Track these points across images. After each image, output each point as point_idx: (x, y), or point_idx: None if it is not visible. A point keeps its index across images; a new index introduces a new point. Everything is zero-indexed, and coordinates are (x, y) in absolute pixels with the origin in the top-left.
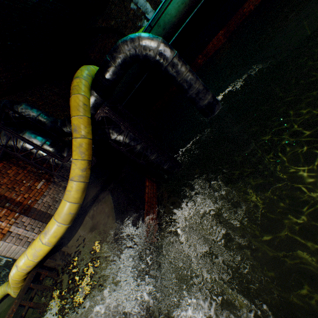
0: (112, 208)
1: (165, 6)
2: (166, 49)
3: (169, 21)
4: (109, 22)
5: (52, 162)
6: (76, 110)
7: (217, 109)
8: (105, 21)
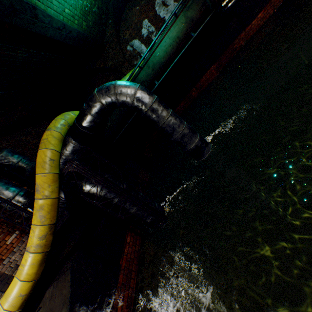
0: (68, 293)
1: (154, 49)
2: (143, 96)
3: (158, 62)
4: (106, 63)
5: (23, 216)
6: (40, 167)
7: (206, 152)
8: (102, 62)
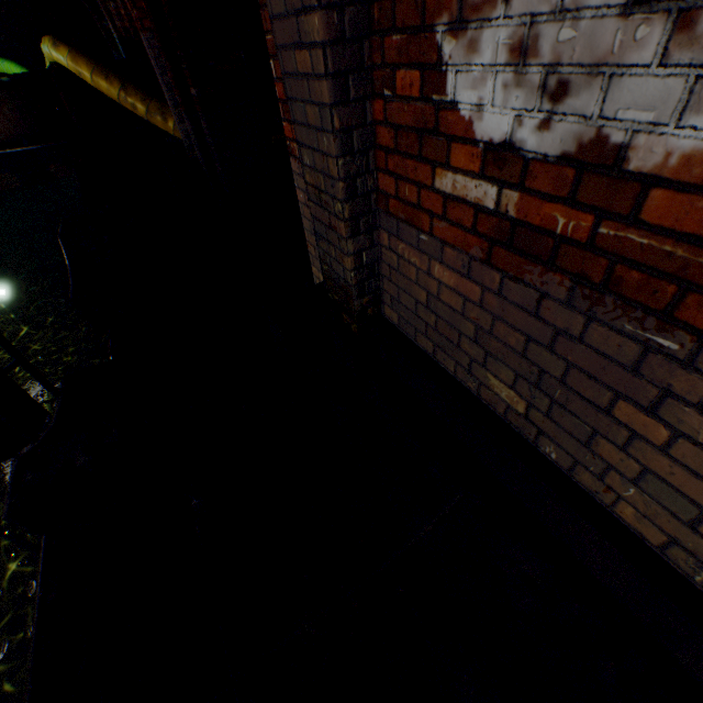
0: None
1: None
2: None
3: None
4: None
5: None
6: None
7: None
8: None
